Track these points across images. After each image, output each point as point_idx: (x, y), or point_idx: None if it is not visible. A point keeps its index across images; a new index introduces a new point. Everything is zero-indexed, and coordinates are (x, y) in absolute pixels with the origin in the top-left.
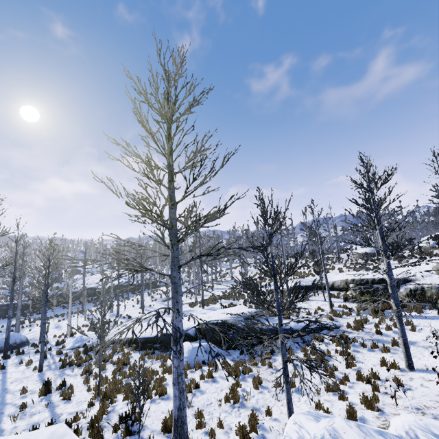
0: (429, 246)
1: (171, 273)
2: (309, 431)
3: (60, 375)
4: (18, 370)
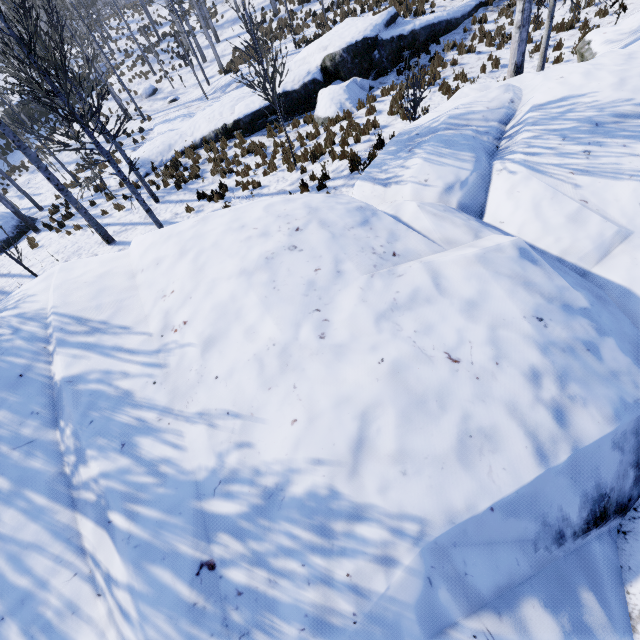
0: None
1: None
2: (625, 29)
3: (192, 192)
4: (122, 216)
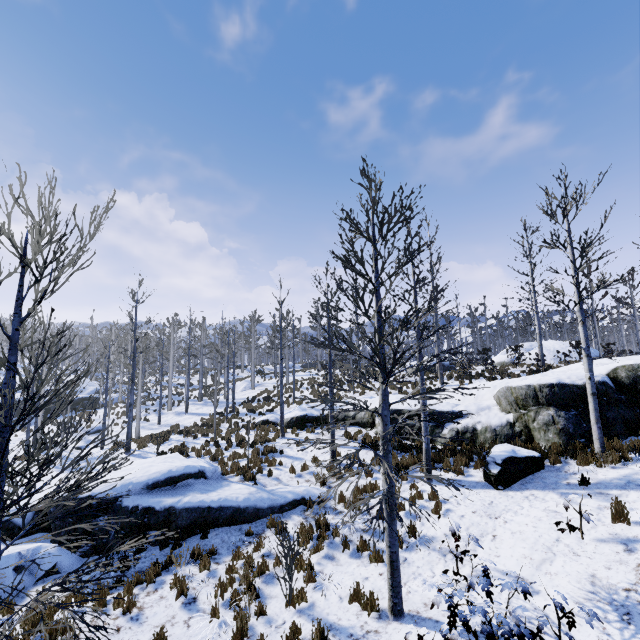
0: (508, 361)
1: None
2: None
3: None
4: None
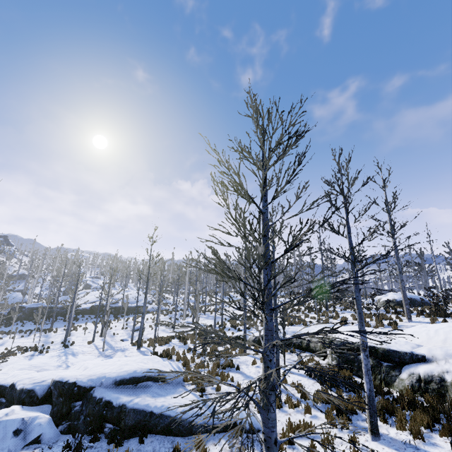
0: None
1: None
2: None
3: None
4: None
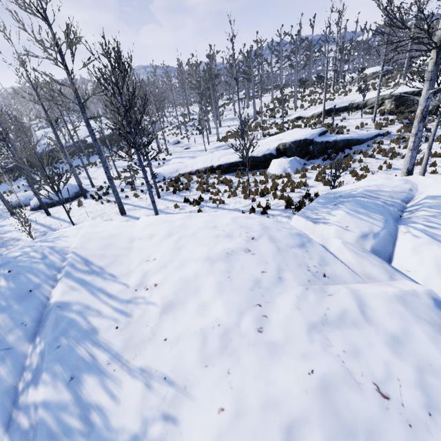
0: None
1: (438, 54)
2: None
3: (181, 197)
4: (136, 201)
